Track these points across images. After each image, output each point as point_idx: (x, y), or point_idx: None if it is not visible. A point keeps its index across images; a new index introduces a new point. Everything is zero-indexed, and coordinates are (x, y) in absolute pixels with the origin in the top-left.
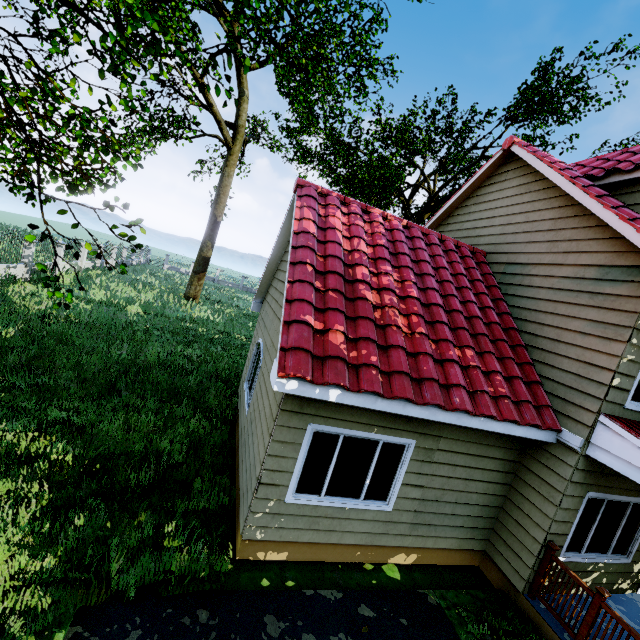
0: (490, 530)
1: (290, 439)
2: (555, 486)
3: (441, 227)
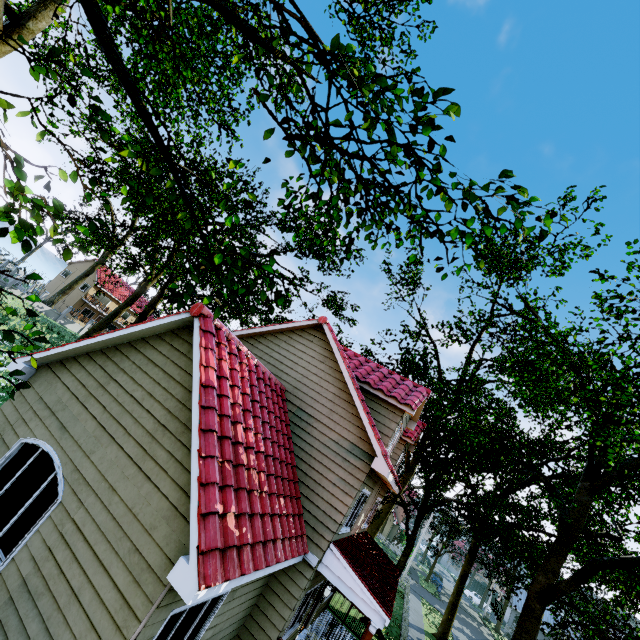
0: (235, 636)
1: (148, 636)
2: (294, 594)
3: (253, 340)
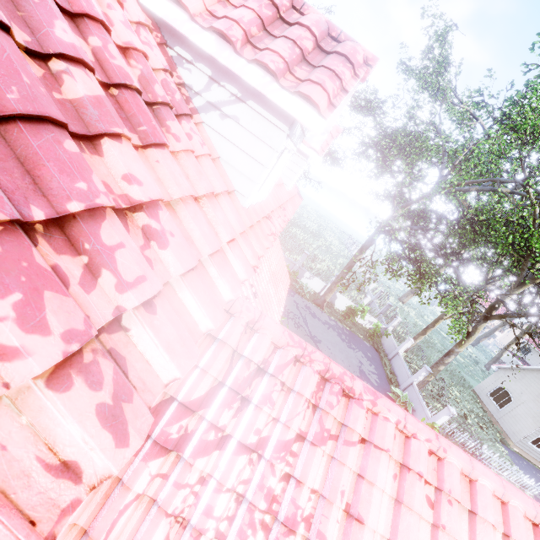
0: None
1: (537, 433)
2: None
3: None
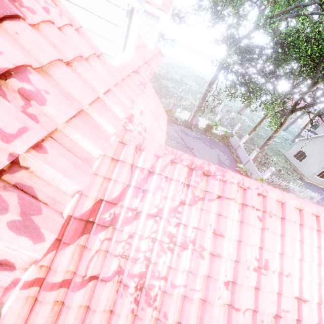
0: None
1: (320, 170)
2: None
3: None
